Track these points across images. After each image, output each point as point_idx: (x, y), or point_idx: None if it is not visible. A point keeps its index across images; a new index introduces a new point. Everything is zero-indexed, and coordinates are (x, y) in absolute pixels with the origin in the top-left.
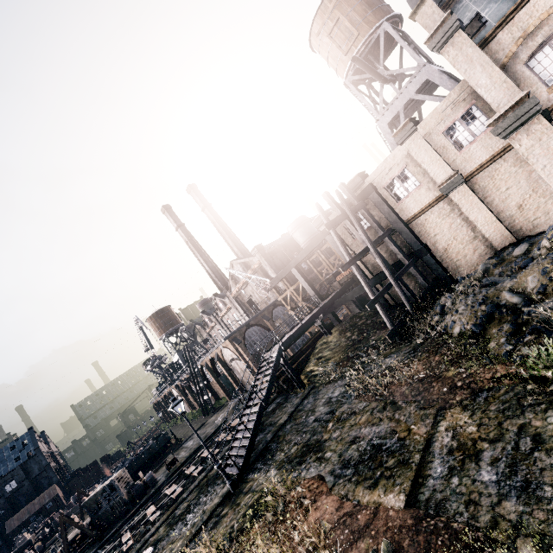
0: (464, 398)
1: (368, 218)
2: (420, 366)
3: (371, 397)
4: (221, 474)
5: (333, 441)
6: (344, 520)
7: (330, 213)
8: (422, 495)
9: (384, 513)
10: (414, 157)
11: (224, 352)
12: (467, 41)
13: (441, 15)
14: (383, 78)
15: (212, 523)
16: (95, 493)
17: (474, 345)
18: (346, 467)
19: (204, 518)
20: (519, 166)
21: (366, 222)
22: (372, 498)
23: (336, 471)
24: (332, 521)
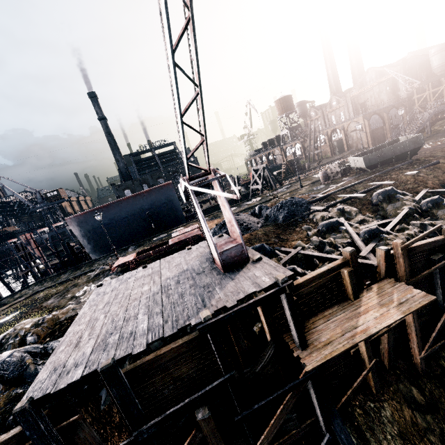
0: None
1: None
2: None
3: None
4: None
5: None
6: None
7: None
8: None
9: None
10: None
11: (351, 125)
12: None
13: None
14: None
15: None
16: (290, 160)
17: None
18: None
19: None
20: None
21: None
22: None
23: None
24: None
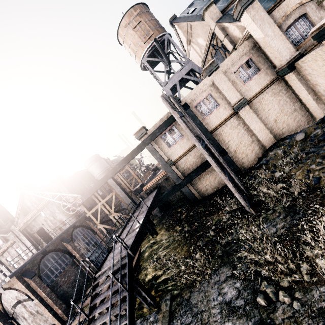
0: None
1: None
2: None
3: (321, 275)
4: None
5: None
6: None
7: (147, 129)
8: None
9: None
10: (217, 85)
11: (4, 296)
12: (260, 7)
13: (220, 15)
14: (169, 60)
15: None
16: None
17: None
18: None
19: None
20: (274, 96)
21: (179, 134)
22: None
23: None
24: None
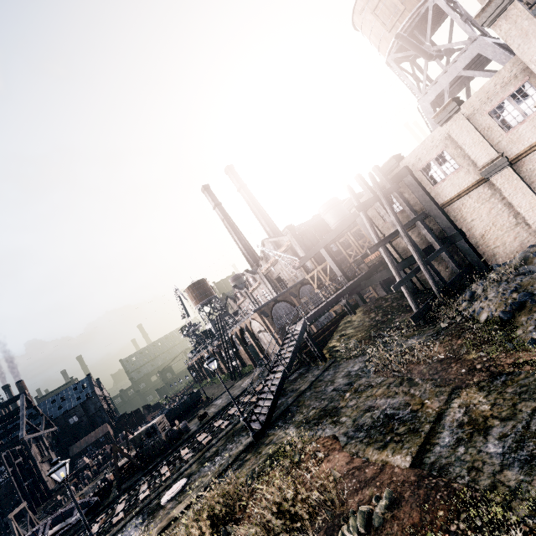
0: (481, 380)
1: (400, 201)
2: (441, 348)
3: (389, 373)
4: (246, 428)
5: (349, 408)
6: (353, 472)
7: (362, 196)
8: (428, 459)
9: (390, 470)
10: (454, 139)
11: (252, 323)
12: (522, 13)
13: None
14: (428, 54)
15: (237, 465)
16: (140, 432)
17: (500, 331)
18: (358, 430)
19: (230, 460)
20: None
21: (399, 205)
22: (381, 457)
23: (349, 433)
24: (342, 472)
